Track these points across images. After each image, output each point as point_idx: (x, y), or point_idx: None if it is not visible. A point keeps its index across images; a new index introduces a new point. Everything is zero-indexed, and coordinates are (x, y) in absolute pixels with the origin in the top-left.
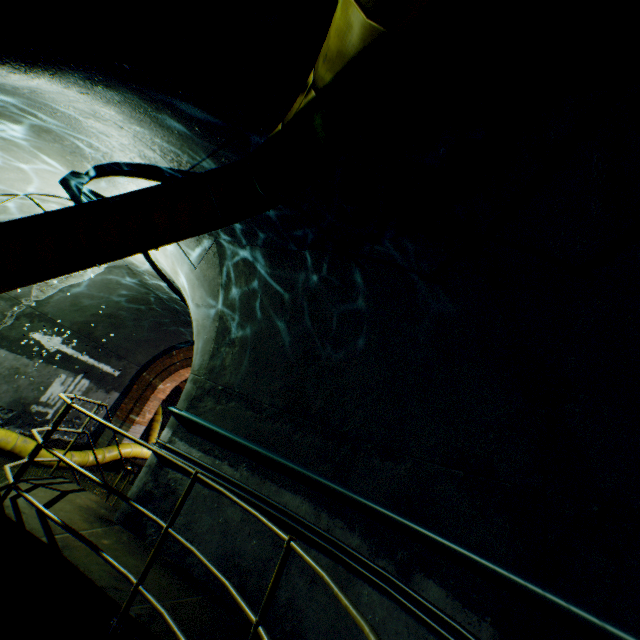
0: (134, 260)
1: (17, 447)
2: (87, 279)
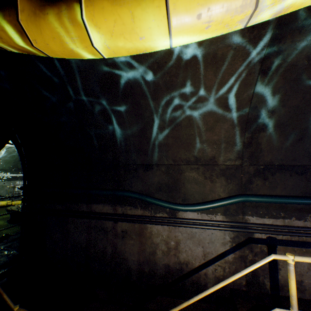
0: (10, 146)
1: (16, 203)
2: (3, 154)
